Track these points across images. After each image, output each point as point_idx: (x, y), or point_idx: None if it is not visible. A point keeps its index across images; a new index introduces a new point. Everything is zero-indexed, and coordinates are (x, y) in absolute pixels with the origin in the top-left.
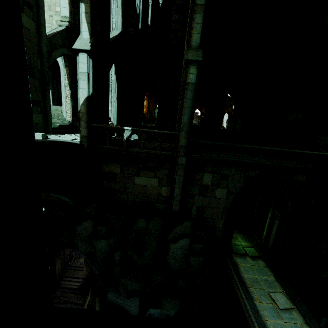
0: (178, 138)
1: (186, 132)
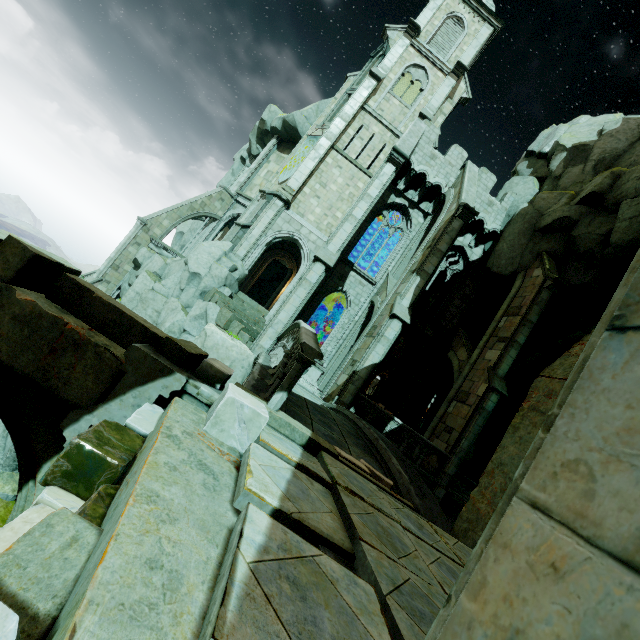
0: (445, 461)
1: (459, 460)
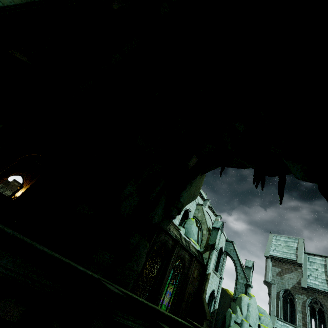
0: None
1: None
